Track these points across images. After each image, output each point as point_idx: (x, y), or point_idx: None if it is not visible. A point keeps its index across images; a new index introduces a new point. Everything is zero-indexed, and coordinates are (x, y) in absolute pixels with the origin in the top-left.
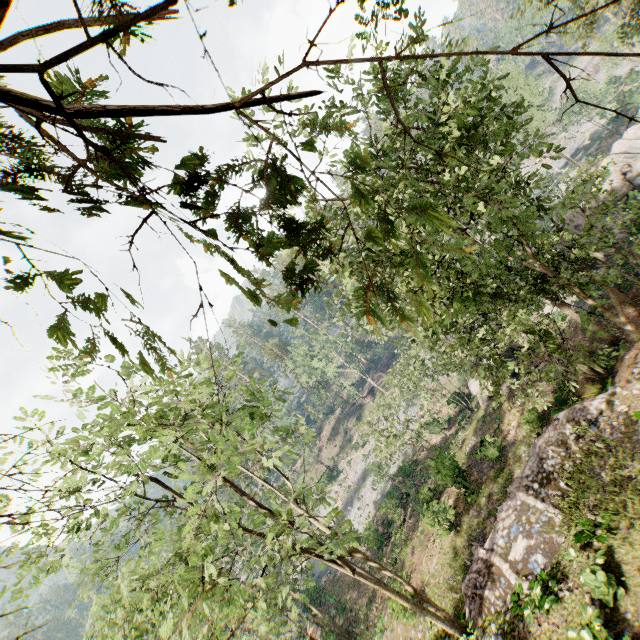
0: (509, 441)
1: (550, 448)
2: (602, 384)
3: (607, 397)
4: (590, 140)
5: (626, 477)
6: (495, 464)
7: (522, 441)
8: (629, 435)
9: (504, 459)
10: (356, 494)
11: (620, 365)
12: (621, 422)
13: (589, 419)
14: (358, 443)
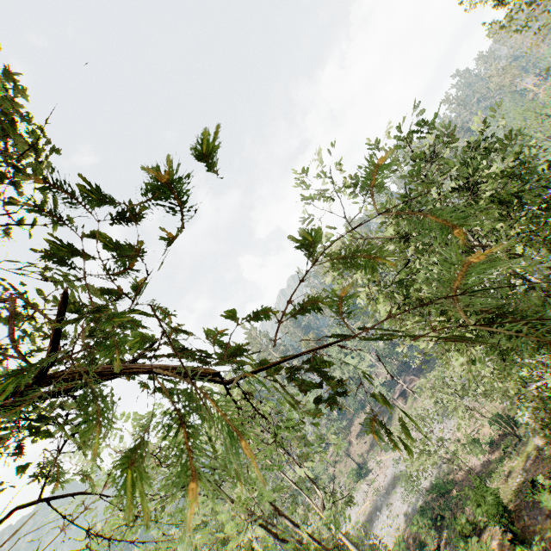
0: None
1: None
2: None
3: None
4: None
5: None
6: (550, 513)
7: None
8: None
9: None
10: (385, 499)
11: None
12: None
13: None
14: (388, 445)
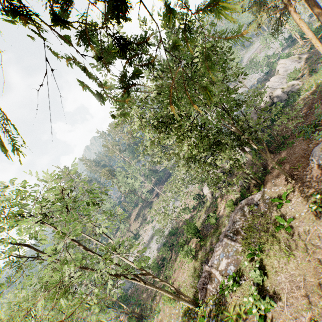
0: (220, 215)
1: (238, 217)
2: (259, 187)
3: (261, 193)
4: (257, 81)
5: (268, 227)
6: (214, 226)
7: (226, 215)
8: (270, 209)
9: (218, 223)
10: (148, 246)
11: (267, 179)
12: (267, 203)
13: (254, 203)
14: (149, 220)
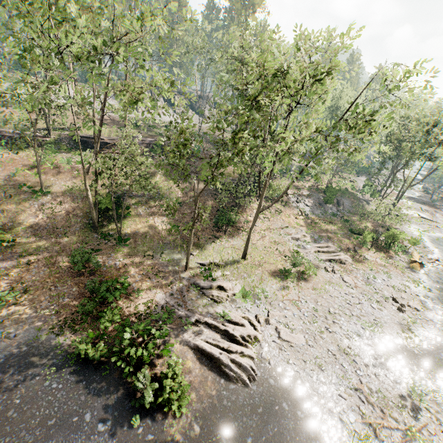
0: None
1: None
2: None
3: None
4: None
5: None
6: None
7: None
8: None
9: None
10: None
11: None
12: None
13: None
14: None
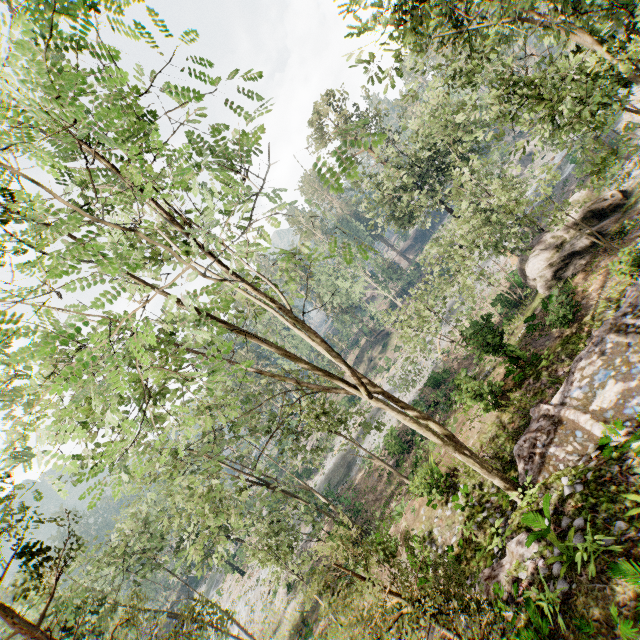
0: (585, 305)
1: None
2: None
3: None
4: None
5: None
6: (562, 333)
7: (607, 298)
8: None
9: (577, 324)
10: (378, 413)
11: None
12: None
13: None
14: (383, 367)
